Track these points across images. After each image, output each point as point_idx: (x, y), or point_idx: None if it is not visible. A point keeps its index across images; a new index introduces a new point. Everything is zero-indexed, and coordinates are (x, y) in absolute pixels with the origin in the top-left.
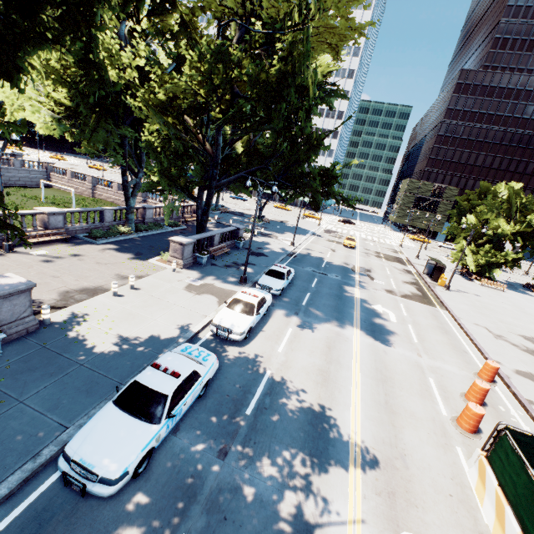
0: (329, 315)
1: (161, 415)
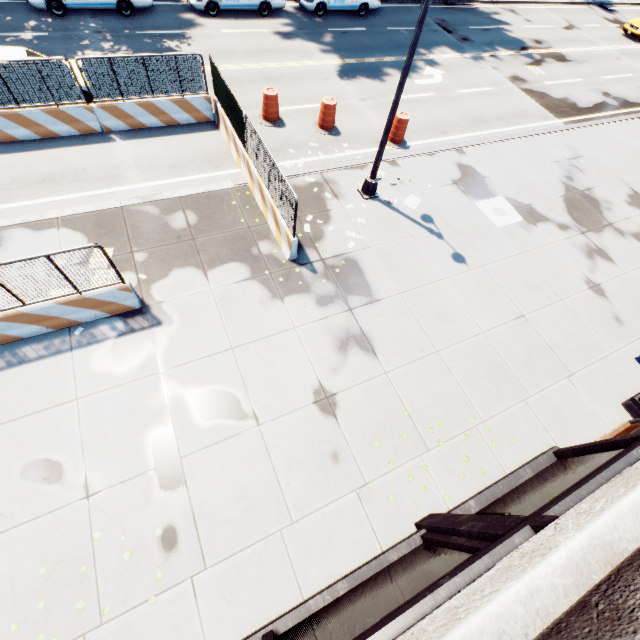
0: (337, 45)
1: None
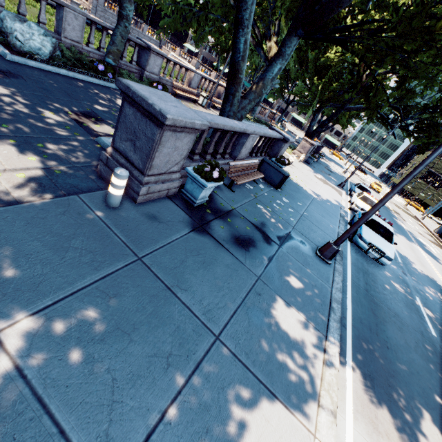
0: (398, 231)
1: (391, 241)
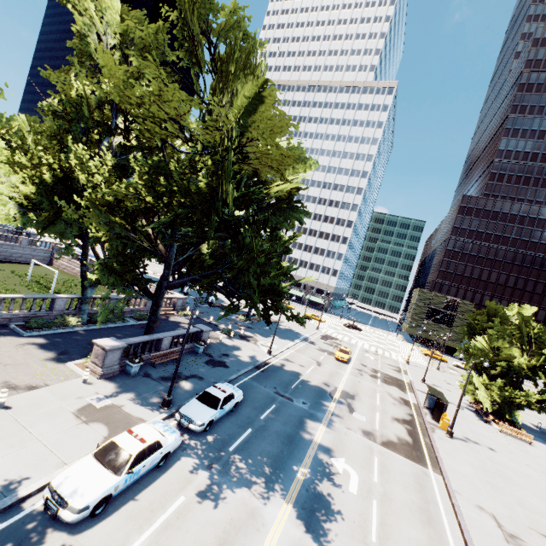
0: (259, 473)
1: None
